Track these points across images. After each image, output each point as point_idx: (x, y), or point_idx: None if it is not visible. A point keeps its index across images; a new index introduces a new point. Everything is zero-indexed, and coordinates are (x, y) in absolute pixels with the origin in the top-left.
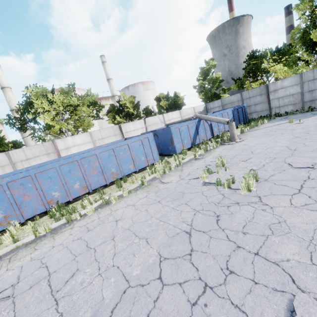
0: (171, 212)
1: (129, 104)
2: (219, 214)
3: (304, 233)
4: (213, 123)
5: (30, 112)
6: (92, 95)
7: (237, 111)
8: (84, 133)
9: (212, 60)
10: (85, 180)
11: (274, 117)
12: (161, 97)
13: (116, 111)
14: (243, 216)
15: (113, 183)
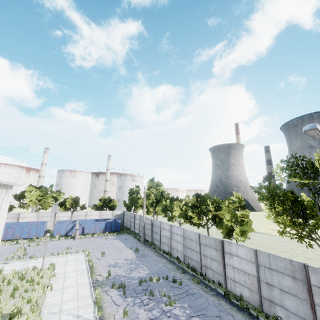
0: (1, 250)
1: (67, 203)
2: (3, 253)
3: (1, 257)
4: (86, 227)
5: (24, 195)
6: (57, 193)
7: (110, 224)
8: (36, 212)
9: (139, 186)
10: (5, 235)
11: (124, 233)
12: (102, 198)
13: (60, 204)
14: (4, 254)
15: (15, 239)
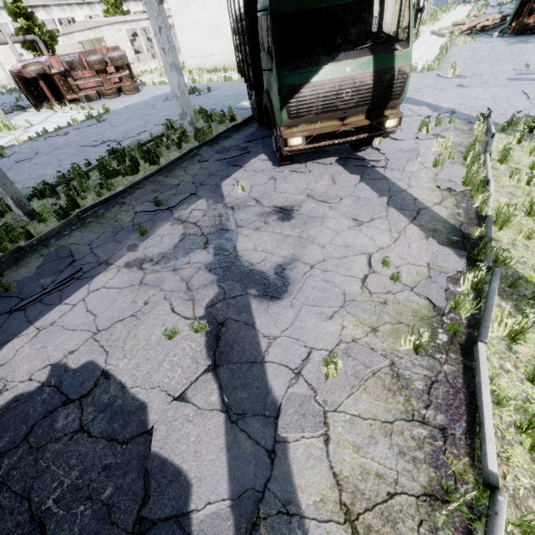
0: None
1: None
2: None
3: None
4: None
5: None
6: None
7: None
8: None
9: None
10: None
11: None
12: None
13: None
14: None
15: None
